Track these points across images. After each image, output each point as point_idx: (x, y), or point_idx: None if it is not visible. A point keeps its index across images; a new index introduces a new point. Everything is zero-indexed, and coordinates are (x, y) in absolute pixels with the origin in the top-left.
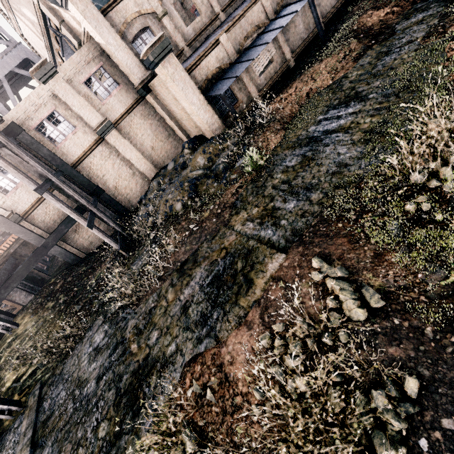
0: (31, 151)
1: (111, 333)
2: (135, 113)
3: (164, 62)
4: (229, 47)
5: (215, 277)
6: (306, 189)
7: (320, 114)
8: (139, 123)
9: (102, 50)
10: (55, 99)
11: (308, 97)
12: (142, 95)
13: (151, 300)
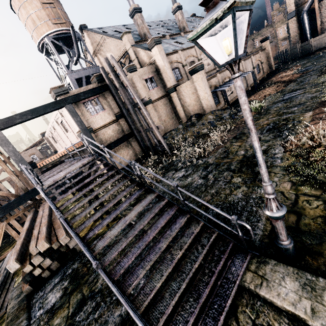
0: (112, 99)
1: (192, 168)
2: (161, 101)
3: (200, 72)
4: (219, 79)
5: (269, 129)
6: (299, 104)
7: (281, 96)
8: (161, 106)
9: (155, 70)
10: (131, 81)
11: (265, 97)
12: (170, 92)
13: (220, 150)
